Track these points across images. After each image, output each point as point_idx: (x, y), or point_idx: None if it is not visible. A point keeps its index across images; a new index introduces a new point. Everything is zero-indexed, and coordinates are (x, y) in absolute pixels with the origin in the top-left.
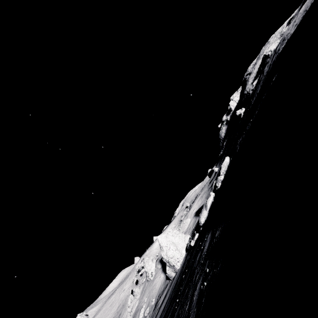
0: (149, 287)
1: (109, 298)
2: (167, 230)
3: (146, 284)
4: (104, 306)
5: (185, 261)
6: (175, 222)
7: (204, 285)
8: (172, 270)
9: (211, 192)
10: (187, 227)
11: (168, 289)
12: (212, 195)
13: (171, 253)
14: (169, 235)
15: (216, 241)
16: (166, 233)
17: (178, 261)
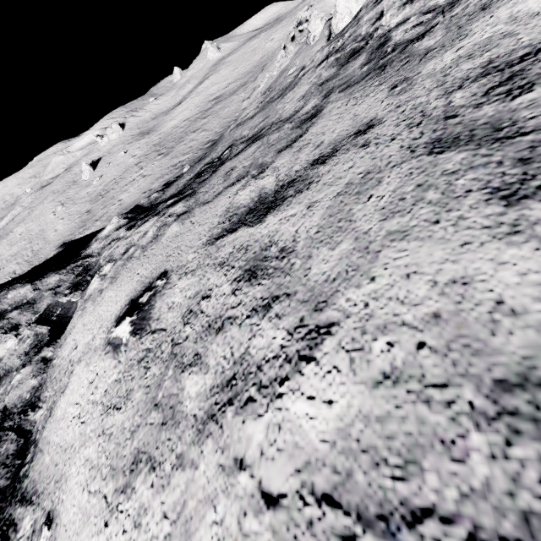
0: (305, 53)
1: (249, 41)
2: None
3: (304, 47)
4: (243, 48)
5: None
6: None
7: None
8: None
9: None
10: None
11: None
12: None
13: (342, 26)
14: None
15: None
16: None
17: None
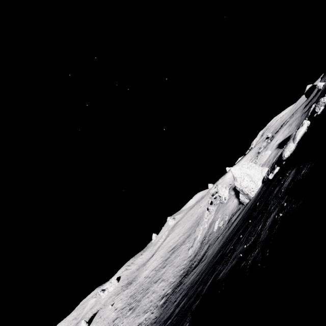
0: (222, 208)
1: (189, 211)
2: (241, 162)
3: (220, 205)
4: (186, 215)
5: (260, 191)
6: (251, 155)
7: (279, 216)
8: (245, 197)
9: (305, 120)
10: (266, 159)
11: (241, 211)
12: (307, 123)
13: (245, 183)
14: (244, 168)
15: (300, 179)
16: (240, 165)
17: (252, 191)
